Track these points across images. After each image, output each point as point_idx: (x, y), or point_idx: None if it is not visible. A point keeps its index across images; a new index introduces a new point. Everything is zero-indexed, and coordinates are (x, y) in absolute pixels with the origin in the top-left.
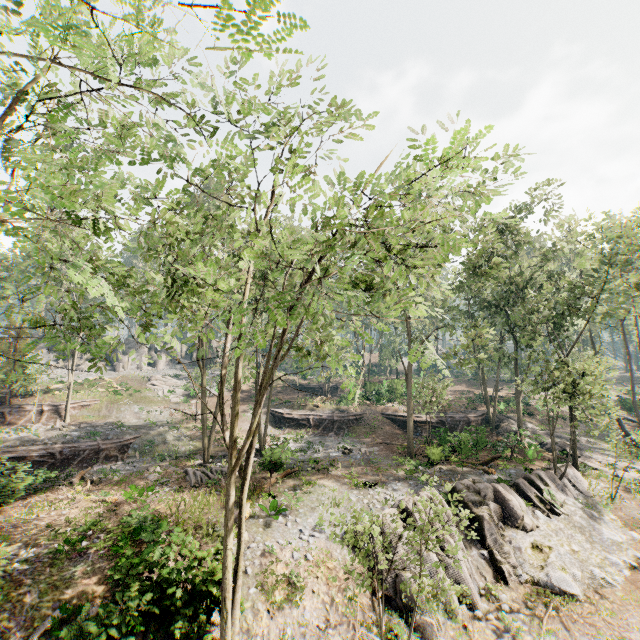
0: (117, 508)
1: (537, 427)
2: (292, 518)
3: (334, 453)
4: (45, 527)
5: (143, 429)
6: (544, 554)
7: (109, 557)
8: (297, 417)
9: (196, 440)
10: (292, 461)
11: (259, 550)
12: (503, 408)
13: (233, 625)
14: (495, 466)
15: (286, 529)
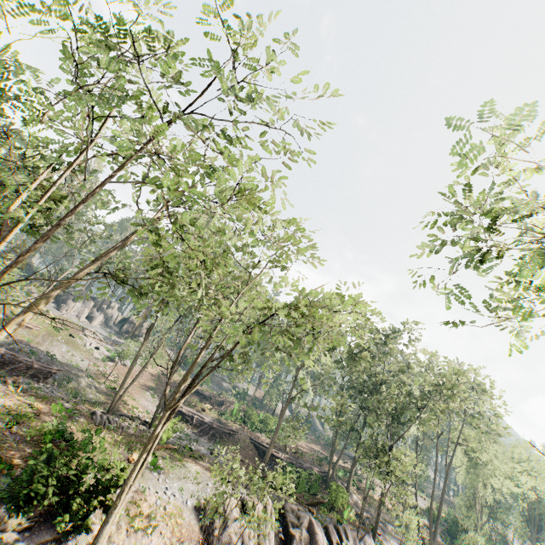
0: (40, 415)
1: (360, 501)
2: (164, 477)
3: (204, 451)
4: None
5: (67, 366)
6: None
7: (31, 444)
8: (185, 412)
9: (102, 394)
10: (172, 442)
11: (135, 487)
12: (341, 475)
13: (114, 516)
14: (317, 510)
15: (157, 482)
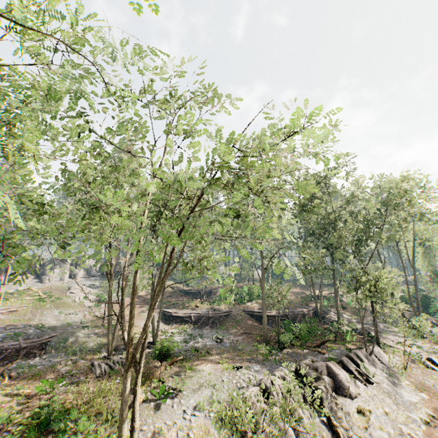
0: (29, 400)
1: (349, 317)
2: (177, 400)
3: (210, 342)
4: None
5: (60, 329)
6: (366, 416)
7: None
8: (182, 315)
9: (103, 336)
10: (178, 350)
11: (150, 431)
12: (326, 304)
13: None
14: (325, 348)
15: (172, 410)
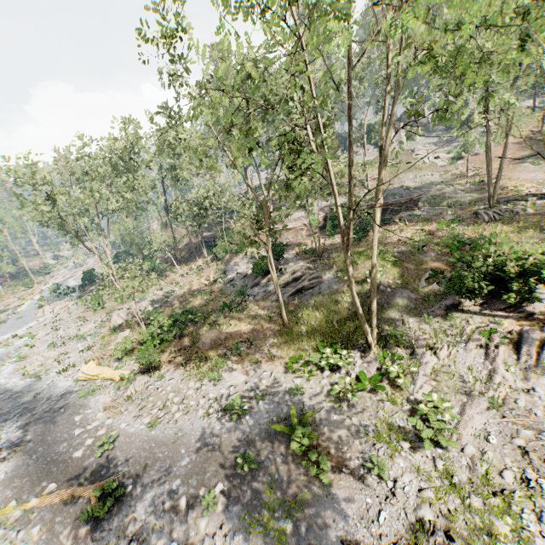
0: (433, 233)
1: None
2: None
3: None
4: (397, 241)
5: (424, 189)
6: None
7: (443, 255)
8: None
9: (472, 192)
10: None
11: None
12: None
13: None
14: None
15: None
